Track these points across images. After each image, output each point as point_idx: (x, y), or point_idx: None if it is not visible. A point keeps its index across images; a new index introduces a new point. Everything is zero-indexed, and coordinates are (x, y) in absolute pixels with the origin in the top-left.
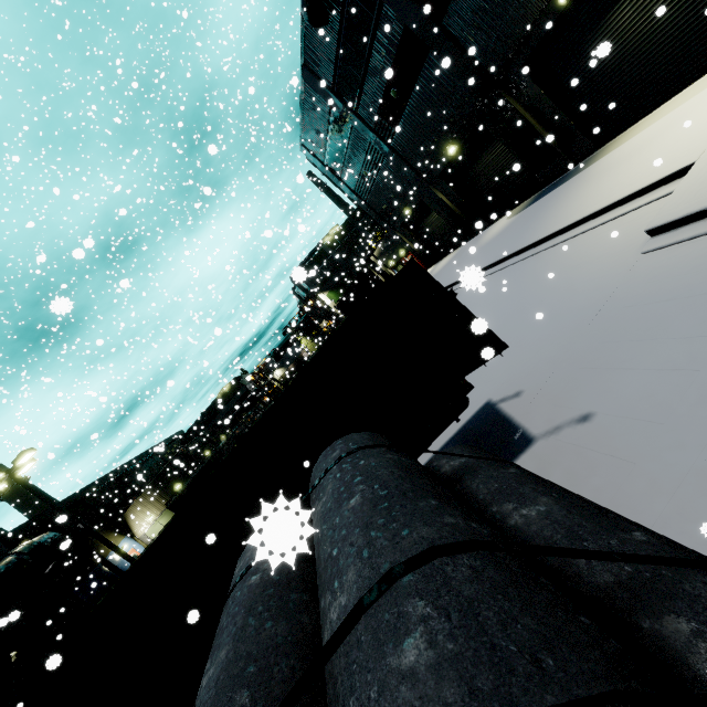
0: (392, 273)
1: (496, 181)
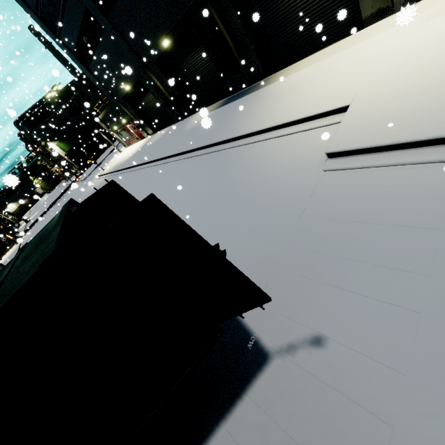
0: (116, 136)
1: (199, 81)
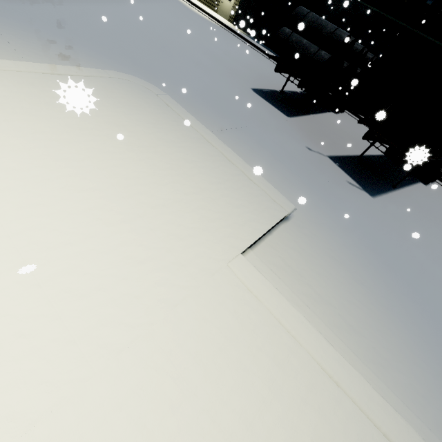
0: None
1: None
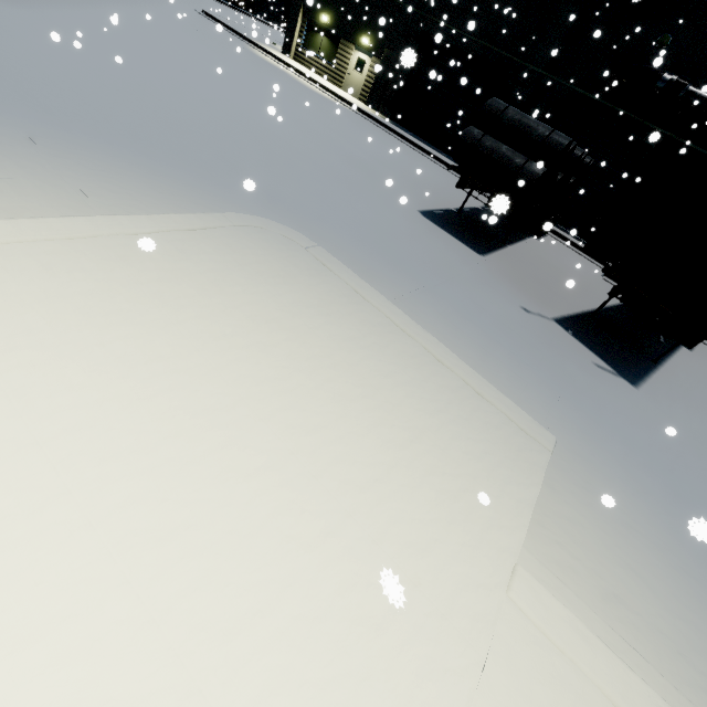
0: None
1: None
